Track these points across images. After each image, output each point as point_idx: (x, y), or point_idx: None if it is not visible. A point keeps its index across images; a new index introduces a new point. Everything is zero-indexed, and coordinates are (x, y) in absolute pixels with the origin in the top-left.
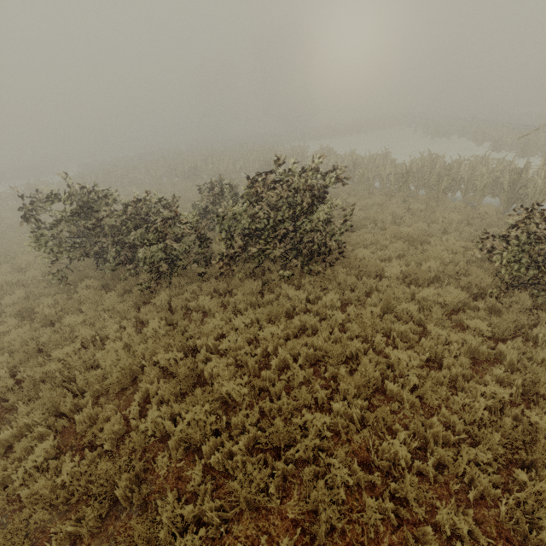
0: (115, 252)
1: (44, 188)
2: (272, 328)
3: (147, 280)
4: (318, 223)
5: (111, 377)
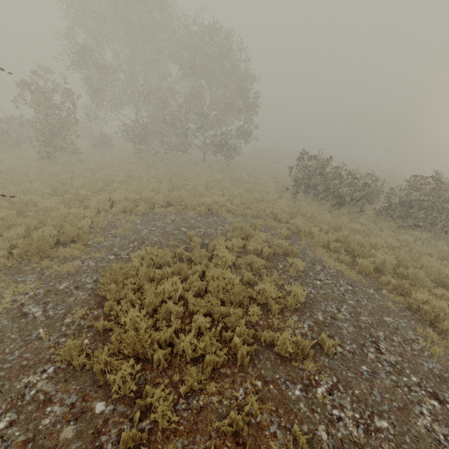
0: (323, 187)
1: (308, 152)
2: (409, 236)
3: (333, 203)
4: (447, 208)
5: (333, 223)
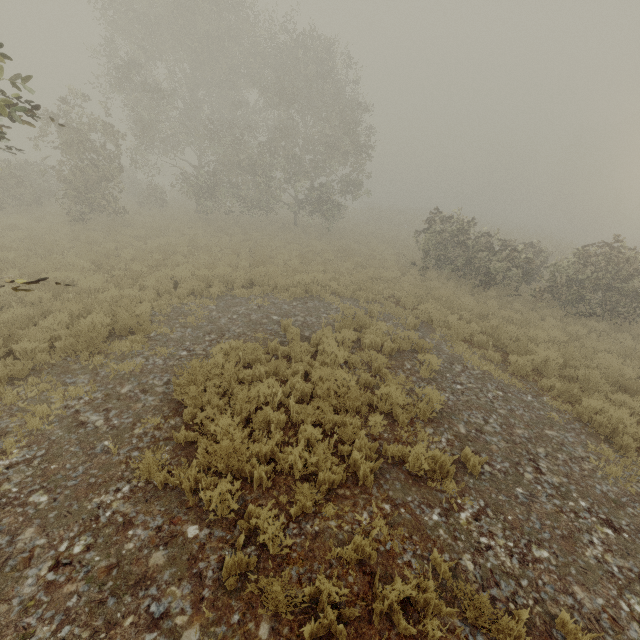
0: (463, 261)
1: (442, 212)
2: (581, 327)
3: (476, 283)
4: (633, 289)
5: (476, 310)
